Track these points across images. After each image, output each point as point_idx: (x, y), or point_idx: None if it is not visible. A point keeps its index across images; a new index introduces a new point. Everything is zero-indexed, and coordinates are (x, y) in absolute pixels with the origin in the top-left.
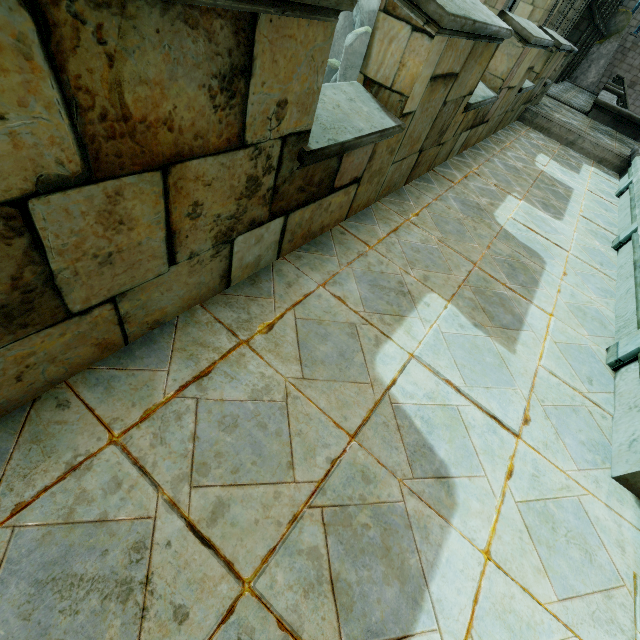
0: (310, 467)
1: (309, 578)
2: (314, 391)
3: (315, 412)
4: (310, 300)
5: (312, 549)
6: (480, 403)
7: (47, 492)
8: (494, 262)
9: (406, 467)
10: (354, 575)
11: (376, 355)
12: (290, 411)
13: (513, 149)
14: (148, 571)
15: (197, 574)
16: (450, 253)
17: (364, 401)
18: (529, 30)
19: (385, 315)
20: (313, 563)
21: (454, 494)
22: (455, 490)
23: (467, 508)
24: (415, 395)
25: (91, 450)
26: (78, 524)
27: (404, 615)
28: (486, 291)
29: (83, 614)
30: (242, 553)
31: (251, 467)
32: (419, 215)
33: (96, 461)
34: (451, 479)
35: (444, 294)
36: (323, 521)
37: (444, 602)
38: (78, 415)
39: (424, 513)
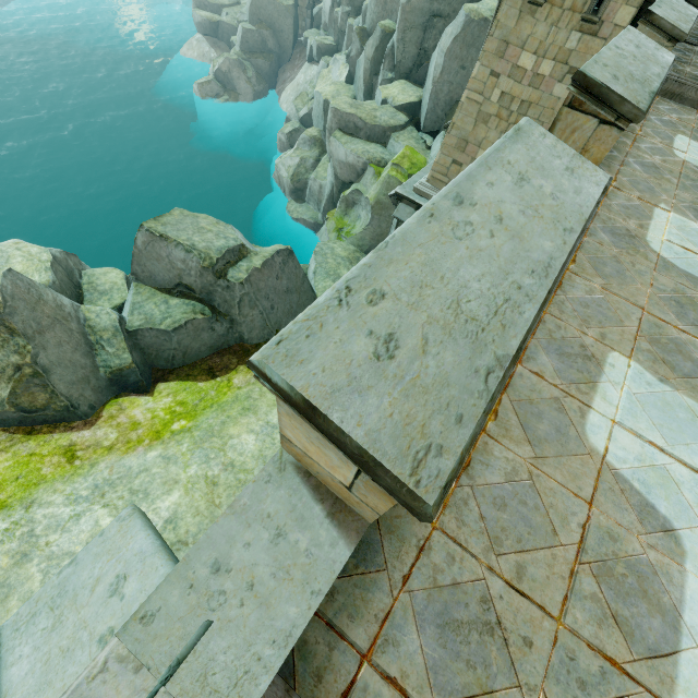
0: (568, 532)
1: (597, 615)
2: (549, 468)
3: (556, 486)
4: (515, 381)
5: (592, 595)
6: (684, 460)
7: (415, 567)
8: (661, 302)
9: (638, 525)
10: (627, 611)
11: (585, 426)
12: (538, 488)
13: (646, 137)
14: (497, 615)
15: (526, 616)
16: (617, 301)
17: (589, 471)
18: (680, 26)
19: (580, 384)
20: (596, 604)
21: (681, 544)
22: (681, 540)
23: (694, 554)
24: (627, 460)
25: (425, 535)
26: (443, 587)
27: (670, 638)
28: (660, 338)
29: (473, 644)
30: (547, 600)
31: (528, 537)
32: (576, 261)
33: (432, 543)
34: (676, 531)
35: (624, 351)
36: (593, 574)
37: (696, 628)
38: (405, 510)
39: (663, 562)
